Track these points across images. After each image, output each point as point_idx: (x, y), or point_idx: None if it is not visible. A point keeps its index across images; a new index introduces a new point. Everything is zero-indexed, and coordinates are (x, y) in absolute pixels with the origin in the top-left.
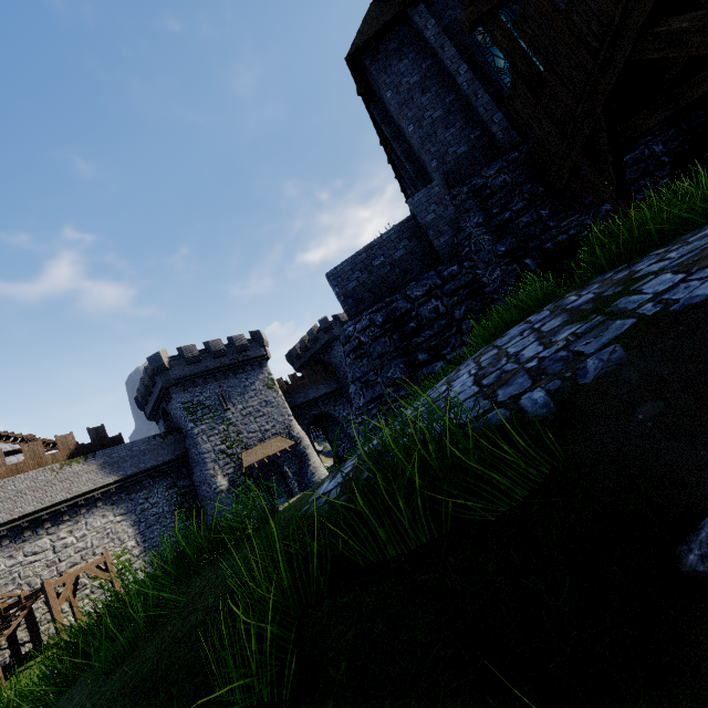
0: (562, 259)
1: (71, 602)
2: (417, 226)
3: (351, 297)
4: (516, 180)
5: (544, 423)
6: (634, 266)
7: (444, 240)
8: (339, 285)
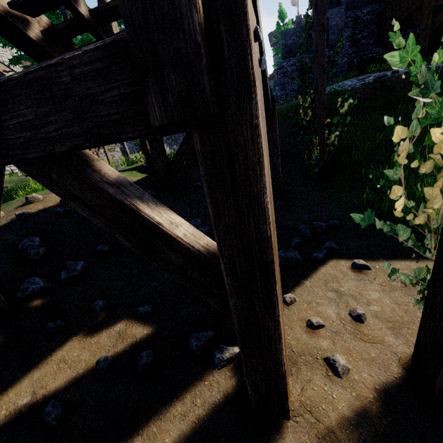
0: (365, 64)
1: (97, 153)
2: (327, 24)
3: (287, 48)
4: (370, 21)
5: (349, 89)
6: (372, 74)
7: (333, 37)
8: (284, 40)
